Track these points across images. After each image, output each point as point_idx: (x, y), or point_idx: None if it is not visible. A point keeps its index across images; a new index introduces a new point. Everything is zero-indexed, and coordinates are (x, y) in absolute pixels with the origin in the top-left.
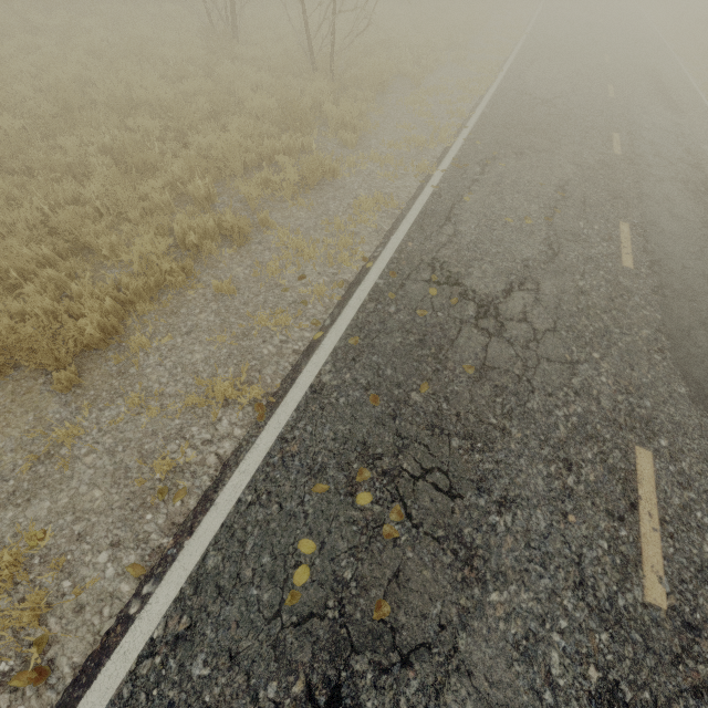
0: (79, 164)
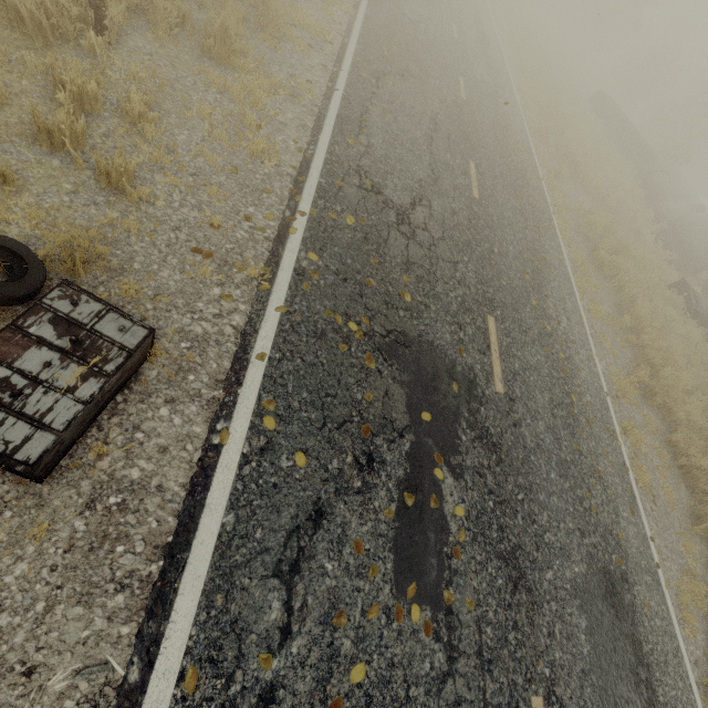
0: None
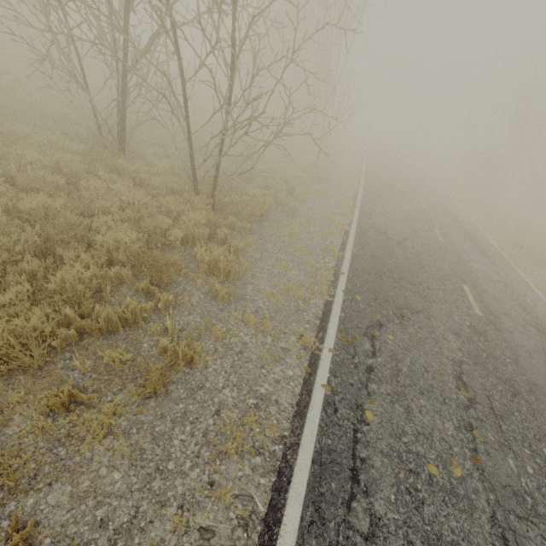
0: None
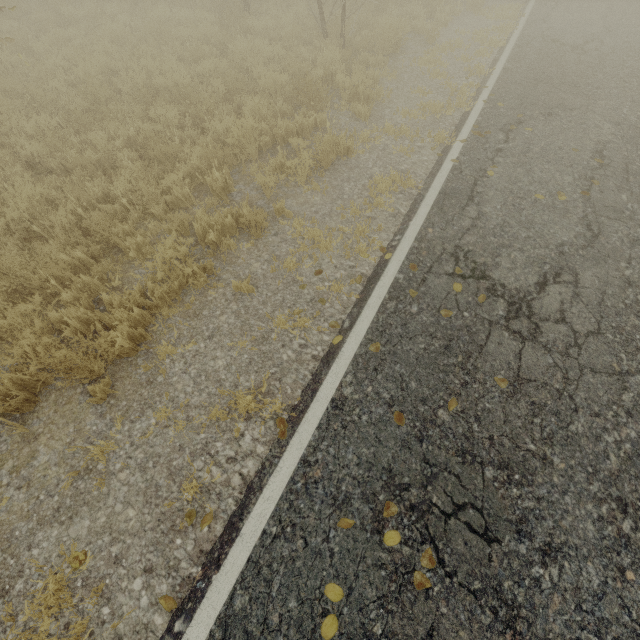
0: (107, 158)
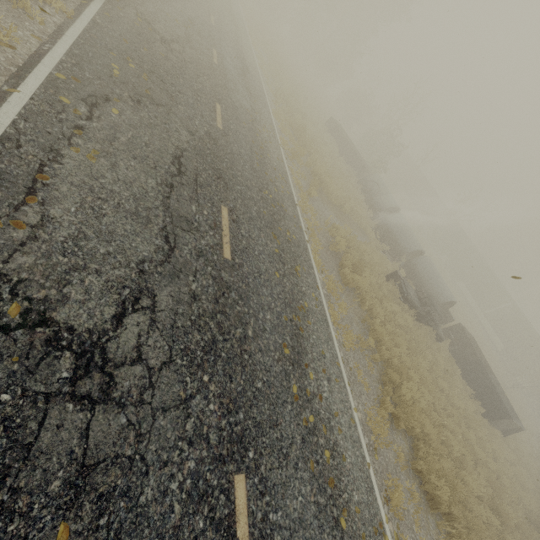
0: None
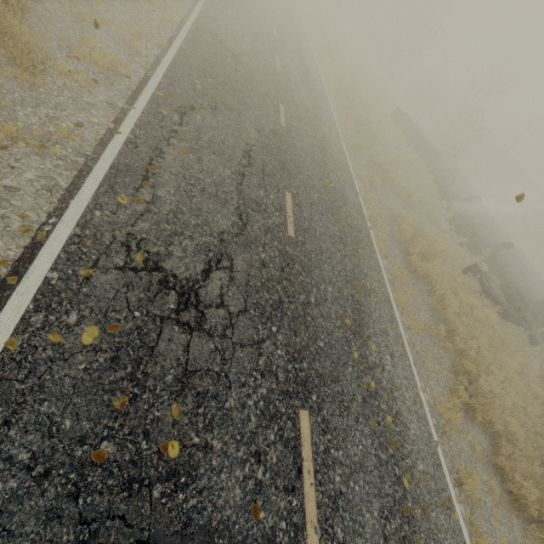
0: None
